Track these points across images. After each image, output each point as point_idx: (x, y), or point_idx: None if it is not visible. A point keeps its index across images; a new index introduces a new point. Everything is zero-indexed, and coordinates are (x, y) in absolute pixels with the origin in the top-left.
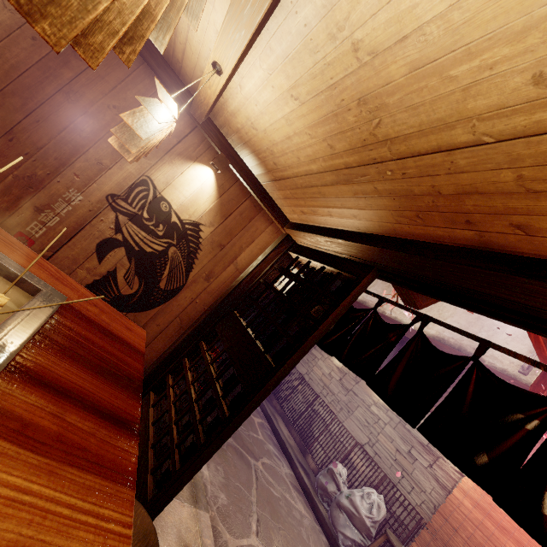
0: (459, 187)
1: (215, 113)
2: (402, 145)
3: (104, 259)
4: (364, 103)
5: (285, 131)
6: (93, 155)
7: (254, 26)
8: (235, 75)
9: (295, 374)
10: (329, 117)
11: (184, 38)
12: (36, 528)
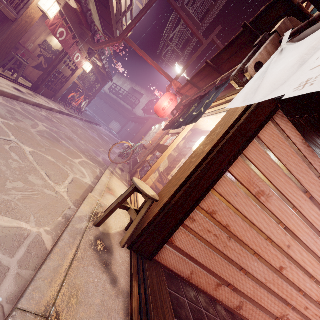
0: None
1: None
2: None
3: (39, 59)
4: None
5: None
6: (35, 36)
7: None
8: None
9: None
10: None
11: None
12: None
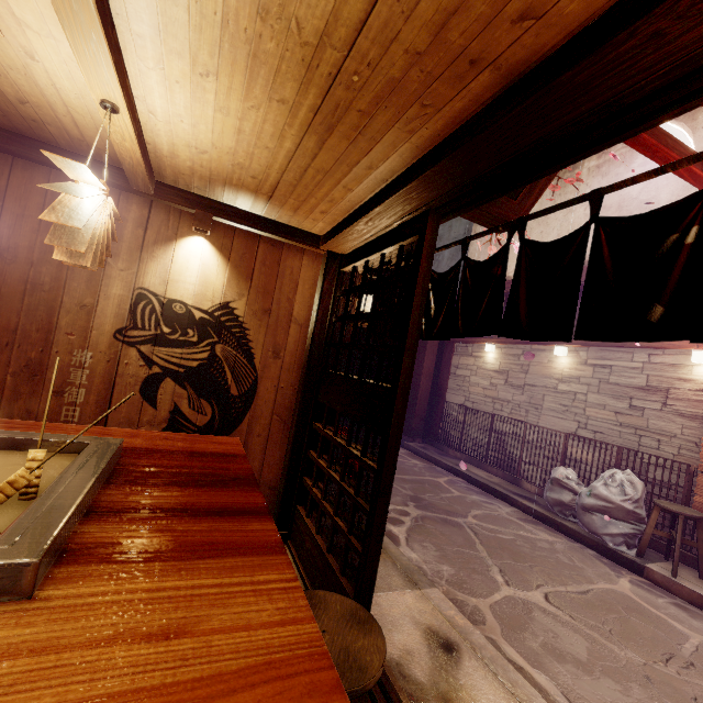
0: (430, 26)
1: (158, 170)
2: (339, 30)
3: (157, 402)
4: (266, 13)
5: (230, 126)
6: (70, 302)
7: (95, 18)
8: (137, 104)
9: (454, 410)
10: (251, 66)
11: (63, 107)
12: (185, 611)
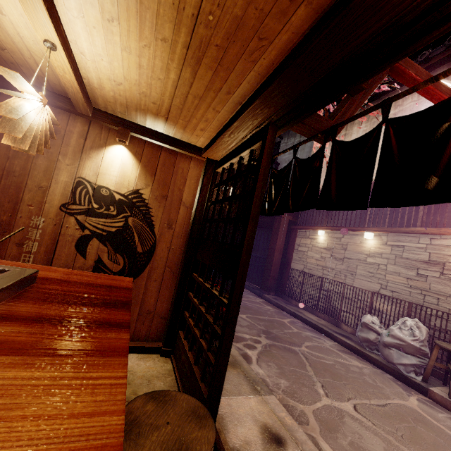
0: None
1: (93, 99)
2: None
3: (86, 254)
4: None
5: (133, 62)
6: (32, 184)
7: None
8: (72, 47)
9: (296, 274)
10: (140, 11)
11: (27, 51)
12: (9, 397)
